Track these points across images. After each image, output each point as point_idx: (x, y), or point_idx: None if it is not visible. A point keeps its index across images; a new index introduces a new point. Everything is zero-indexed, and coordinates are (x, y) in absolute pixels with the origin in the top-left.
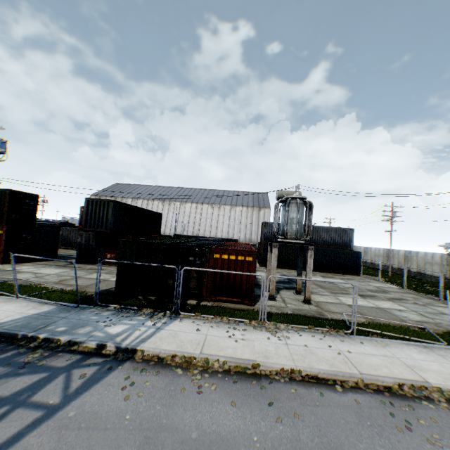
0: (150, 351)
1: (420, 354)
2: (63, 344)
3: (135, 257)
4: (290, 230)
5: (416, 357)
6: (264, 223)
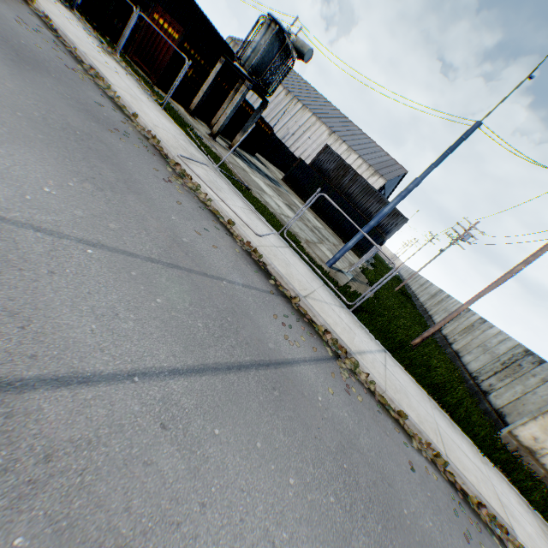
0: None
1: (170, 127)
2: None
3: None
4: (245, 55)
5: (160, 119)
6: (326, 146)
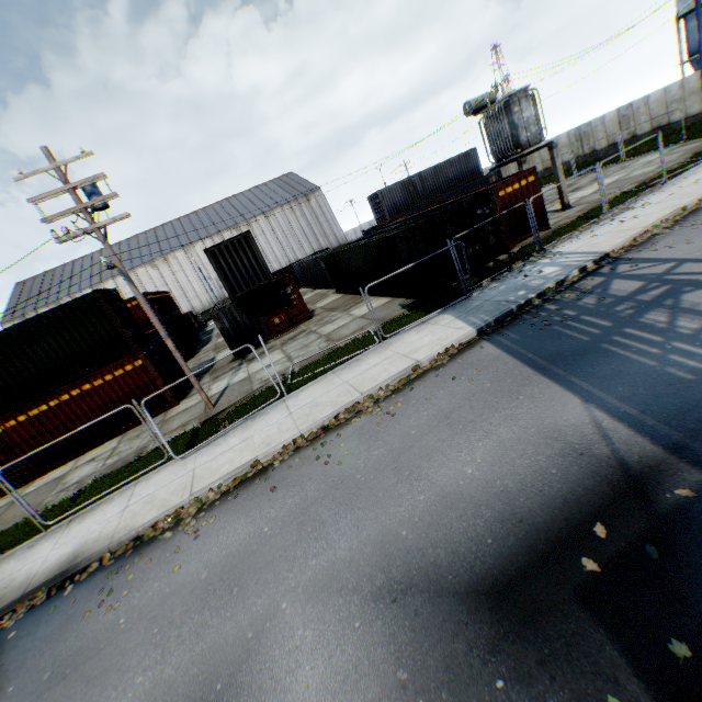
0: (616, 247)
1: None
2: (554, 289)
3: (422, 246)
4: (529, 135)
5: None
6: (379, 192)
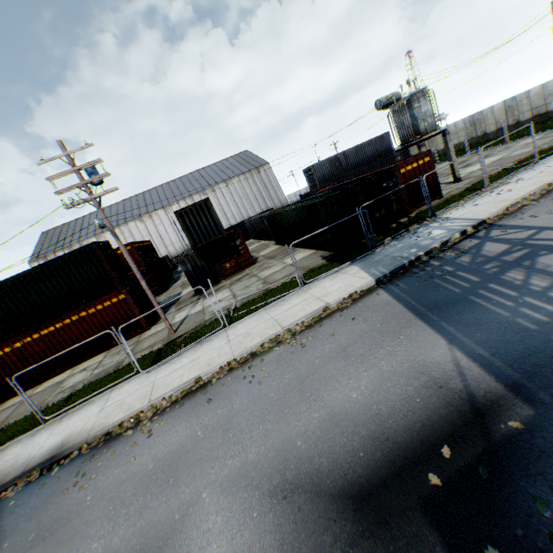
0: (492, 215)
1: None
2: (439, 248)
3: (339, 211)
4: (426, 125)
5: None
6: (312, 166)
